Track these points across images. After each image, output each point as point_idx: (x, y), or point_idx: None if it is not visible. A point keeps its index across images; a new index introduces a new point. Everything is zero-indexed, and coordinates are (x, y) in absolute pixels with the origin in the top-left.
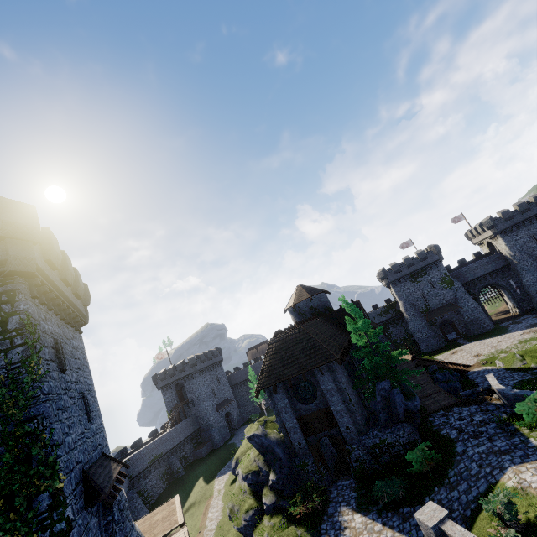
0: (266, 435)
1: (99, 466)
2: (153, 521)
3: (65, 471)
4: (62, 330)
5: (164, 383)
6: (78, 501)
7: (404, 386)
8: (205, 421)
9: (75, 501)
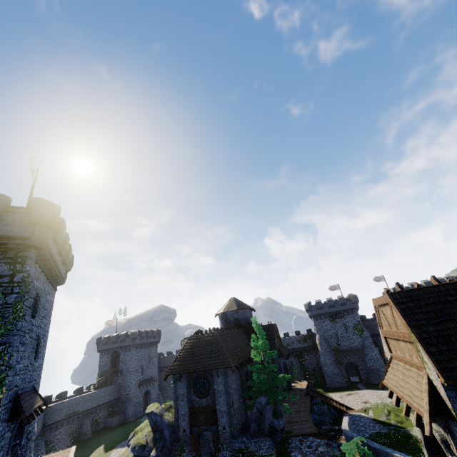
0: (162, 415)
1: (28, 395)
2: None
3: (7, 388)
4: (44, 286)
5: (104, 347)
6: (5, 413)
7: (277, 405)
8: (126, 393)
9: (4, 412)
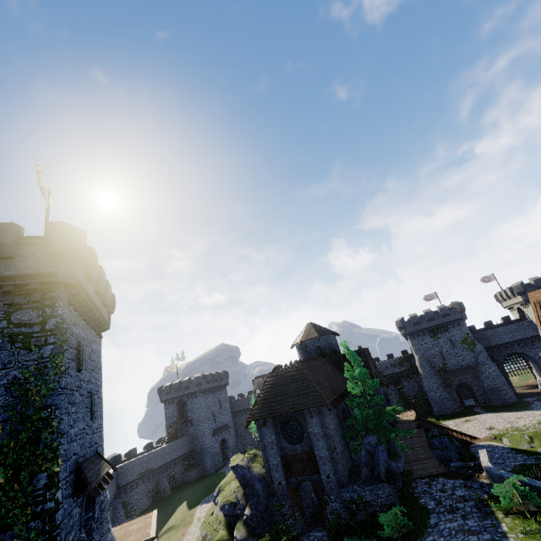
0: (249, 467)
1: (91, 462)
2: (128, 530)
3: (63, 458)
4: (86, 333)
5: (167, 397)
6: (68, 488)
7: (391, 444)
8: (200, 444)
9: (66, 487)
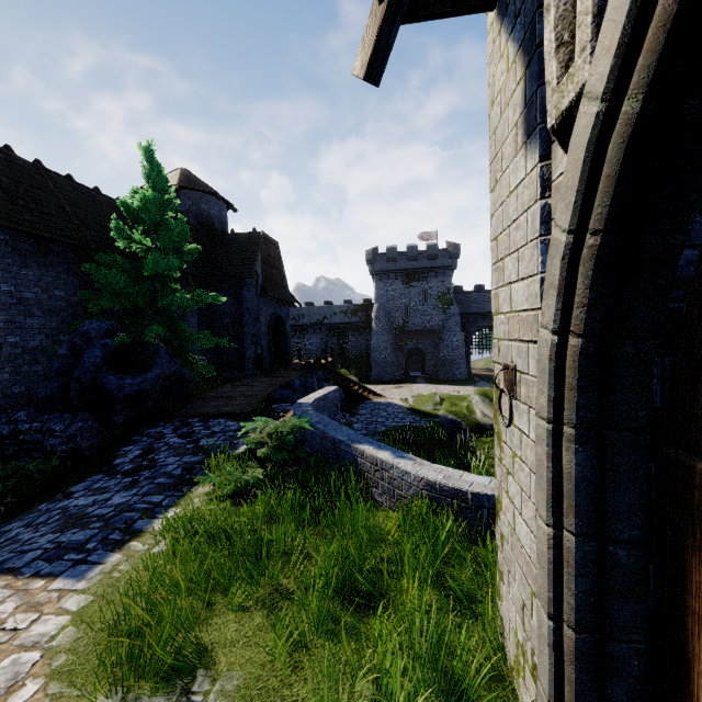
0: None
1: None
2: None
3: None
4: None
5: None
6: None
7: (150, 349)
8: None
9: None
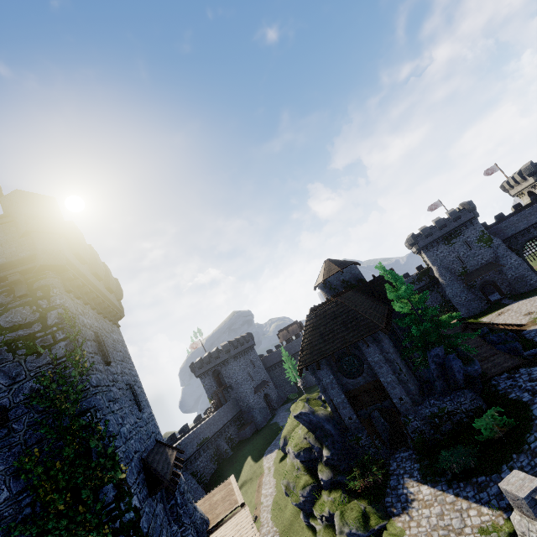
0: (313, 412)
1: (156, 453)
2: (212, 501)
3: (125, 462)
4: (101, 324)
5: (201, 371)
6: (142, 489)
7: (459, 351)
8: (246, 404)
9: (139, 490)
